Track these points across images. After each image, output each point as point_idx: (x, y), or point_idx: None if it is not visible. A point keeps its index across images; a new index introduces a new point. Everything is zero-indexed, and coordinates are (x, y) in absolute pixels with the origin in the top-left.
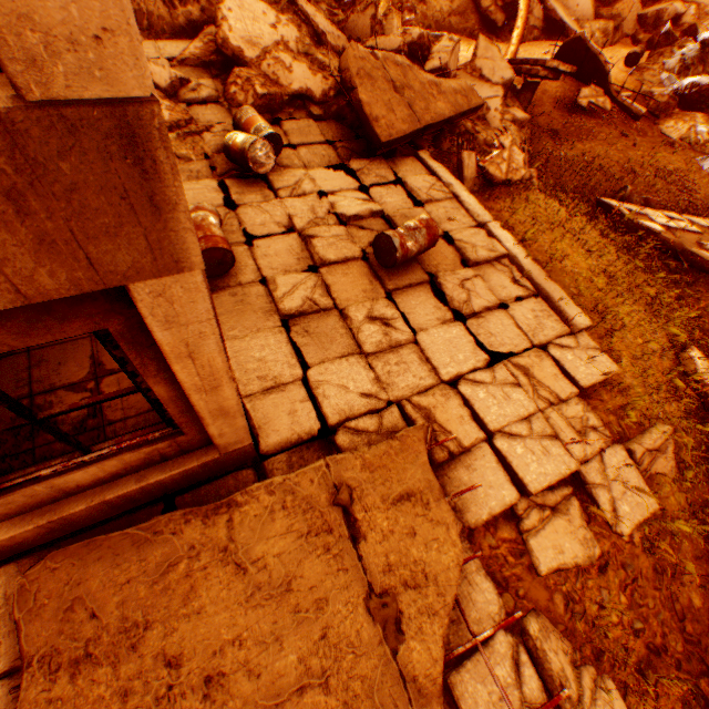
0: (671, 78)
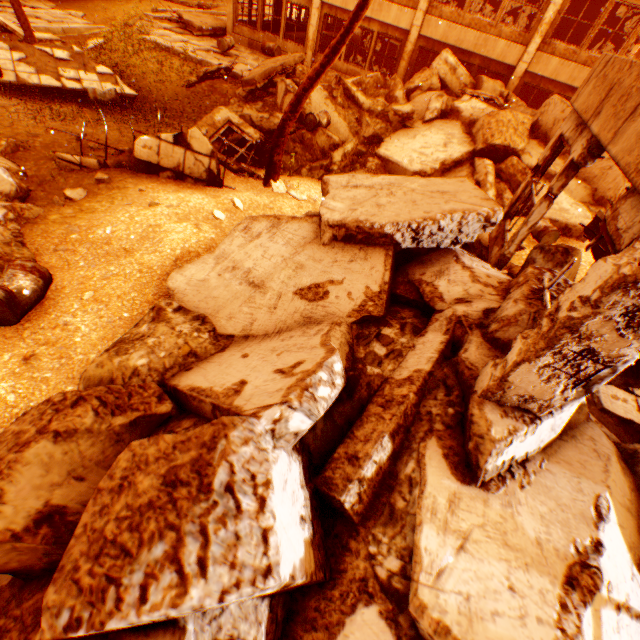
0: None
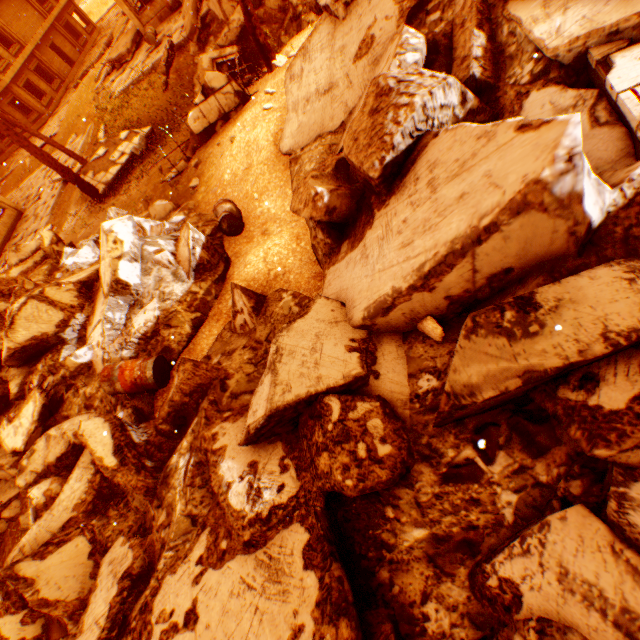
0: (163, 223)
